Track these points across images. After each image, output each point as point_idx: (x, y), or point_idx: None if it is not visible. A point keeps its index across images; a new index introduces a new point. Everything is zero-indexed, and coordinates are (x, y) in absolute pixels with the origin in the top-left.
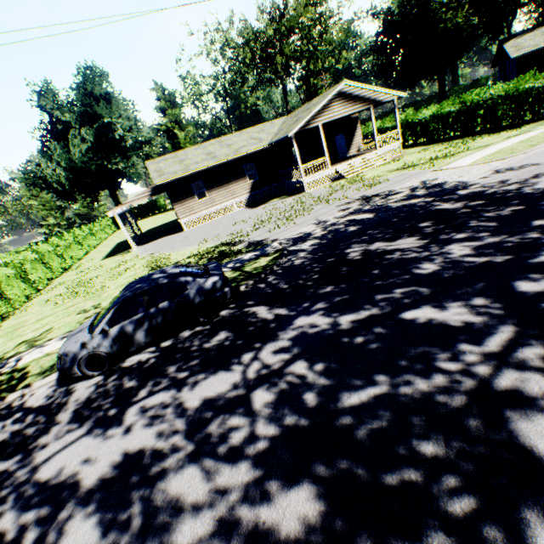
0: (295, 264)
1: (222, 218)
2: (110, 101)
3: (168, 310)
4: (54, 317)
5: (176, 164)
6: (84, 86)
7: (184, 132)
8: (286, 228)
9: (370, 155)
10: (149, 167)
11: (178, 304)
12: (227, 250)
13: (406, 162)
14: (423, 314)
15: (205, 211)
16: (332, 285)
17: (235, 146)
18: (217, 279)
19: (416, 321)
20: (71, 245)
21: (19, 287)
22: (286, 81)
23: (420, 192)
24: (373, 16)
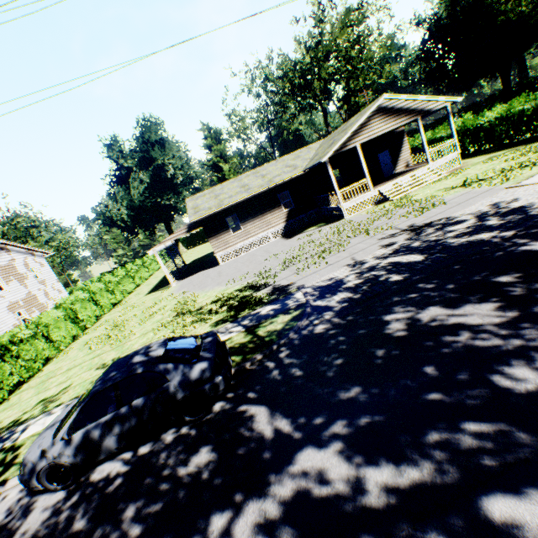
0: (316, 332)
1: (256, 251)
2: (163, 145)
3: (143, 409)
4: (80, 368)
5: (211, 199)
6: (142, 135)
7: (228, 164)
8: (316, 269)
9: (420, 171)
10: (187, 204)
11: (156, 401)
12: (249, 296)
13: (468, 176)
14: (531, 516)
15: (240, 243)
16: (360, 384)
17: (269, 176)
18: (205, 366)
19: (518, 537)
20: (124, 279)
21: (65, 329)
22: (326, 103)
23: (492, 221)
24: (417, 25)
